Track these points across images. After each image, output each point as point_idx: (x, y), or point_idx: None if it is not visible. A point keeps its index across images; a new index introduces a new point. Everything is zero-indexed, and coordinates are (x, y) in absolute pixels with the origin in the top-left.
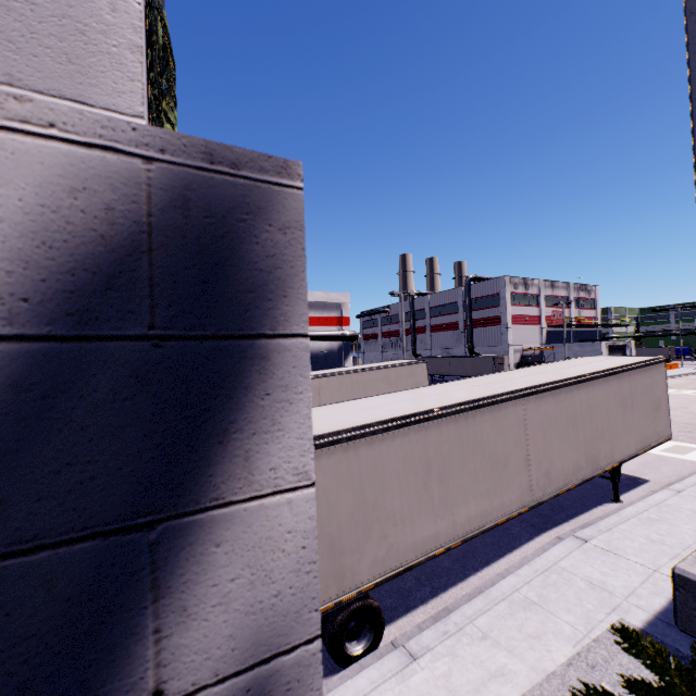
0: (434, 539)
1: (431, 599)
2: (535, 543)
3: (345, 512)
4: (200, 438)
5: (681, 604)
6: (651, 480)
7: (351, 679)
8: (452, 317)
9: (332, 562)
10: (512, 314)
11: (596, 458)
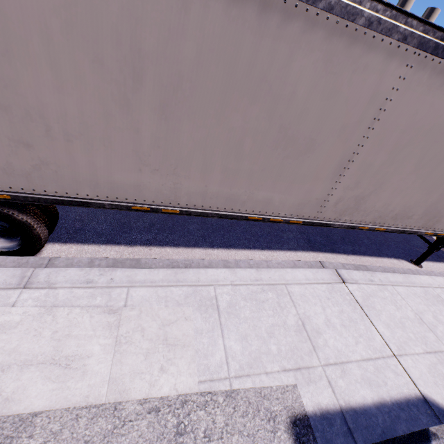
0: (134, 190)
1: (139, 246)
2: (294, 255)
3: None
4: None
5: None
6: None
7: None
8: None
9: None
10: None
11: (440, 217)
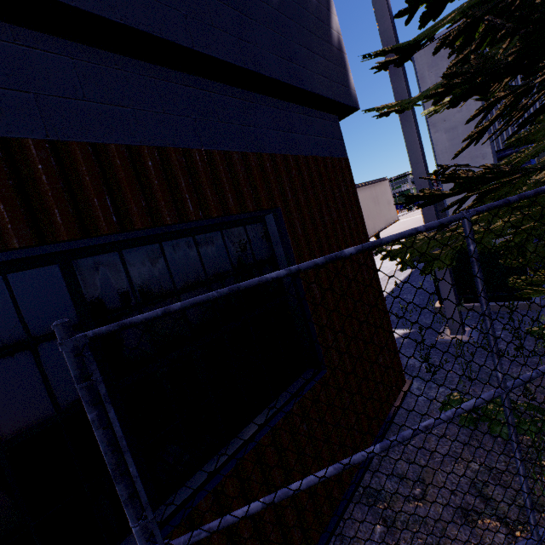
0: None
1: None
2: None
3: None
4: (329, 5)
5: None
6: None
7: None
8: None
9: None
10: None
11: (368, 229)
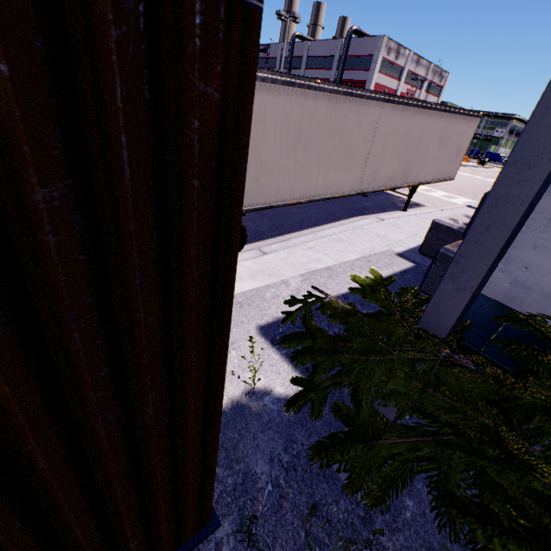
0: (290, 193)
1: (278, 237)
2: (350, 220)
3: None
4: None
5: (428, 239)
6: (428, 206)
7: None
8: (326, 72)
9: None
10: (376, 82)
11: (407, 175)
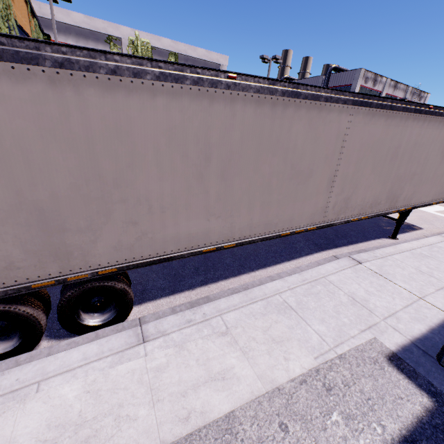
0: (204, 237)
1: (199, 287)
2: (313, 257)
3: (63, 181)
4: None
5: None
6: (425, 228)
7: (66, 351)
8: None
9: (46, 238)
10: None
11: (396, 198)
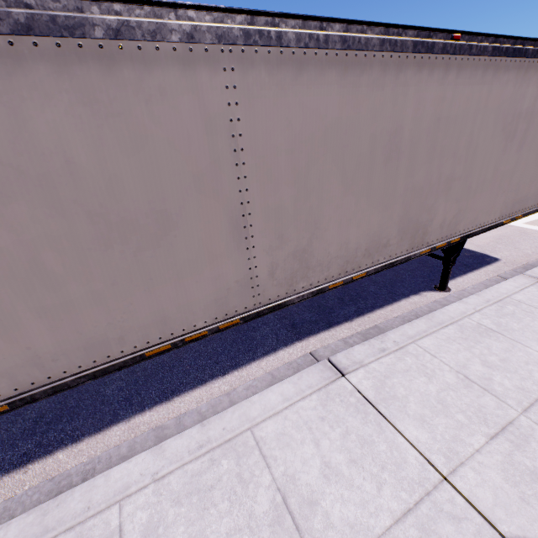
0: None
1: (5, 475)
2: (273, 360)
3: None
4: None
5: None
6: (503, 259)
7: None
8: None
9: None
10: None
11: (423, 227)
